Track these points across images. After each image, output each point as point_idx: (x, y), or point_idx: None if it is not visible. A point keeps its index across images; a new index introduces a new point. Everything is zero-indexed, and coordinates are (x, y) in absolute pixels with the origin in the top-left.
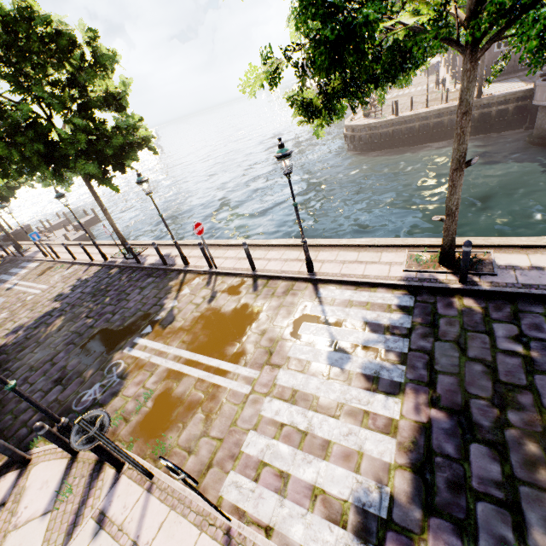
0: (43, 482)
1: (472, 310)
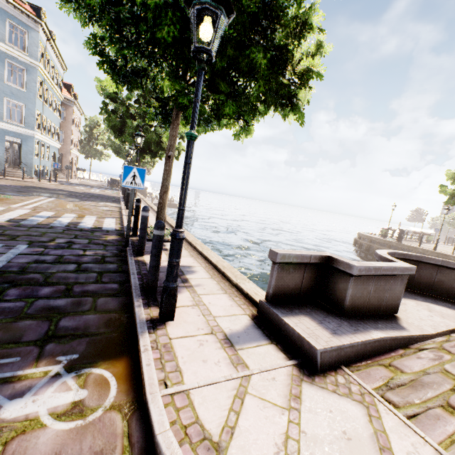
0: None
1: (103, 237)
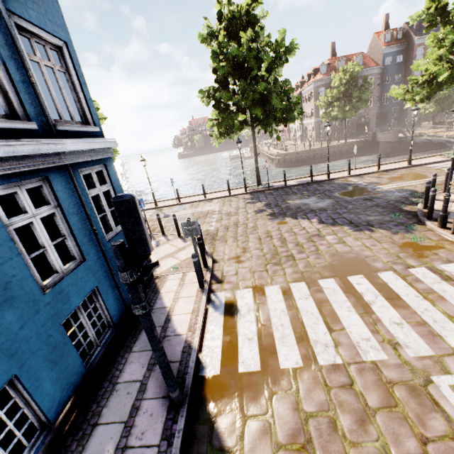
0: (453, 196)
1: None
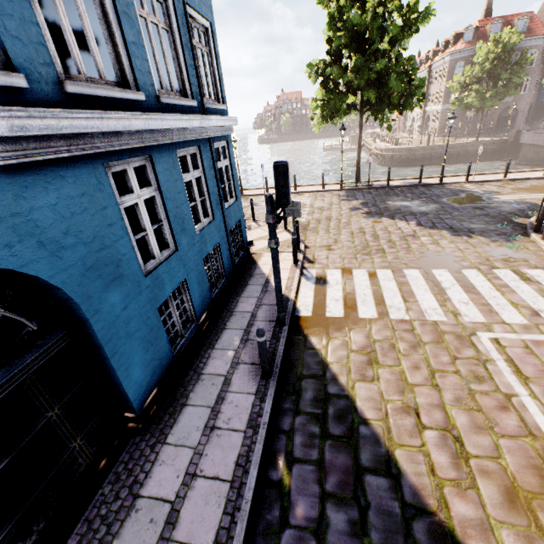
0: None
1: None
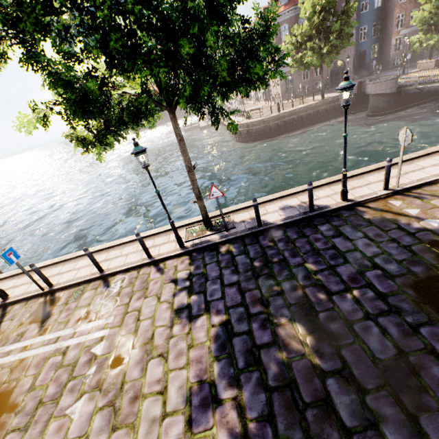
0: None
1: None
